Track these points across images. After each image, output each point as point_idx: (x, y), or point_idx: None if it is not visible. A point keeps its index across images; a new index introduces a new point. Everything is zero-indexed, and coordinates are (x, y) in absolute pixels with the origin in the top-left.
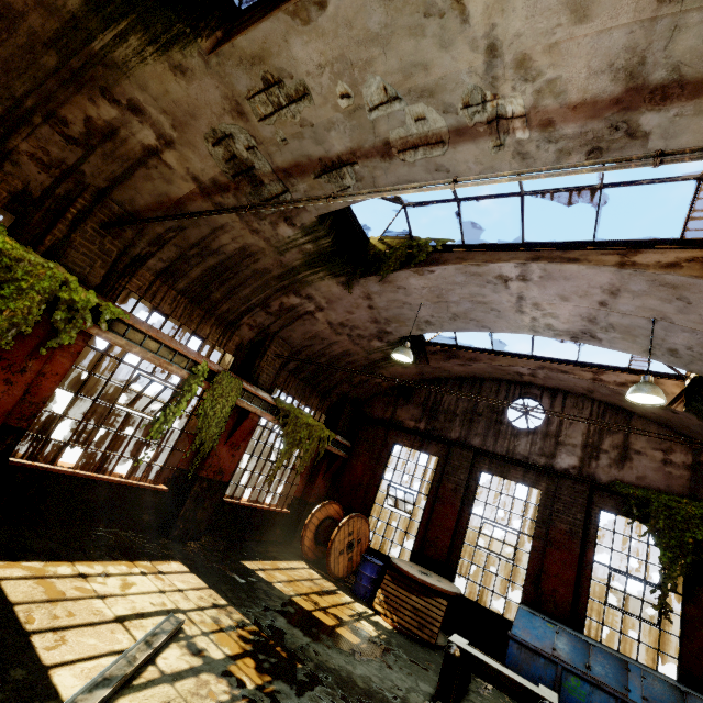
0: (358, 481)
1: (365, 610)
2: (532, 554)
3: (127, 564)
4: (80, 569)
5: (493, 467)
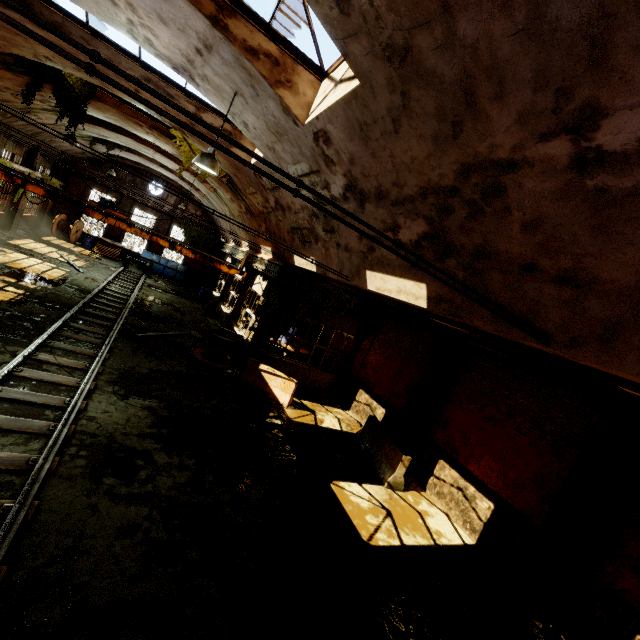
0: None
1: (91, 252)
2: None
3: (23, 240)
4: (20, 242)
5: (141, 207)
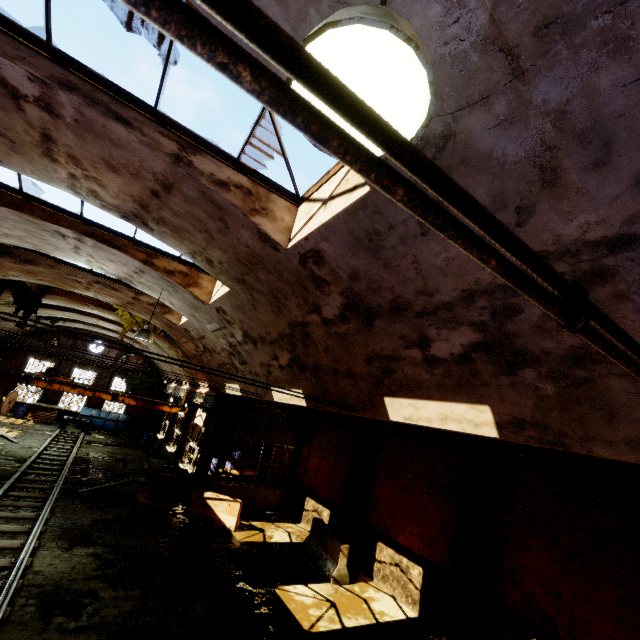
0: None
1: (24, 420)
2: None
3: None
4: None
5: (81, 366)
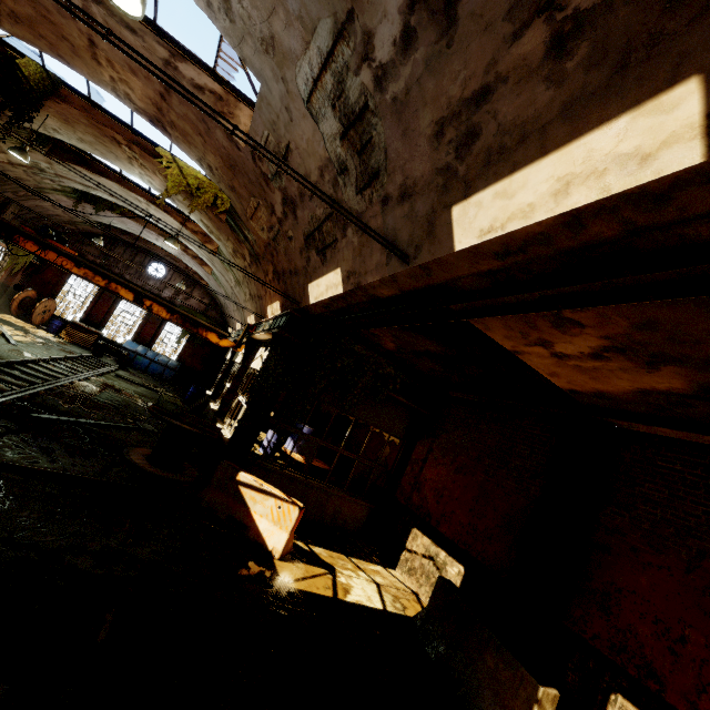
0: (49, 281)
1: (56, 336)
2: (141, 325)
3: None
4: None
5: None
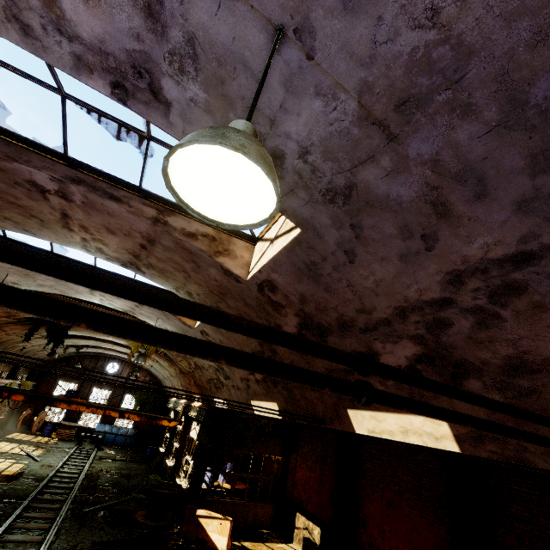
0: None
1: (49, 438)
2: None
3: None
4: None
5: (99, 386)
